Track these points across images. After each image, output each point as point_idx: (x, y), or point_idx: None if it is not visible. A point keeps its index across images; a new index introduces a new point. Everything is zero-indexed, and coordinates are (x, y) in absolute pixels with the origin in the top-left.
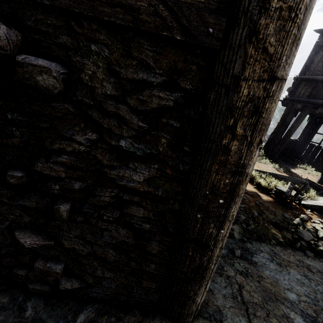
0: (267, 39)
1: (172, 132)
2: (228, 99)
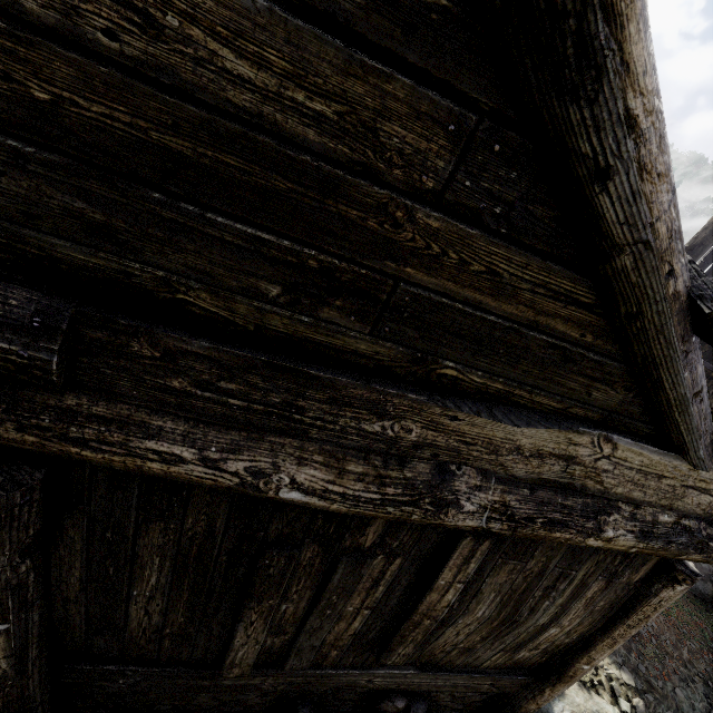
0: (539, 702)
1: (476, 707)
2: (514, 710)
